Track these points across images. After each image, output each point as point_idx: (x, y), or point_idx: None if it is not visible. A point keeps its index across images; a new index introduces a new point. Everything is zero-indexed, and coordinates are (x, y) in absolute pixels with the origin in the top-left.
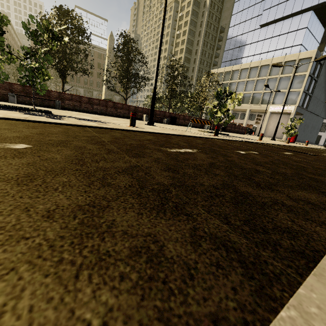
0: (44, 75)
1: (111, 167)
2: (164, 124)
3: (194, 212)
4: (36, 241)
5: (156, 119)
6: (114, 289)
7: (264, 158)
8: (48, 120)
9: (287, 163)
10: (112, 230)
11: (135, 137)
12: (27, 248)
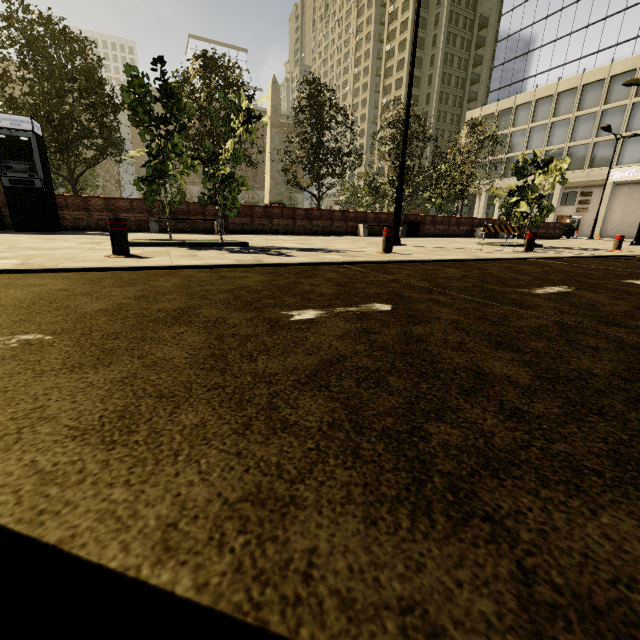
0: (238, 184)
1: (541, 326)
2: (401, 238)
3: None
4: None
5: (380, 230)
6: None
7: None
8: (290, 261)
9: None
10: None
11: (437, 273)
12: None
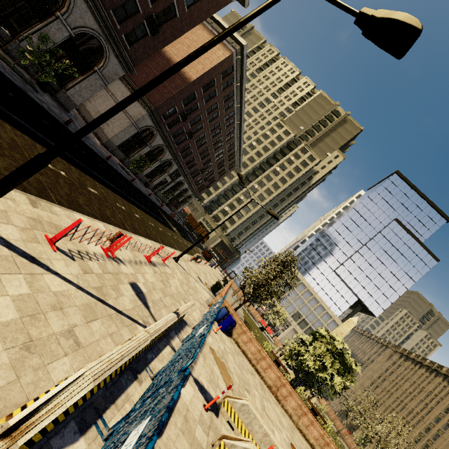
0: None
1: None
2: None
3: None
4: None
5: None
6: None
7: None
8: None
9: None
10: None
11: None
12: None
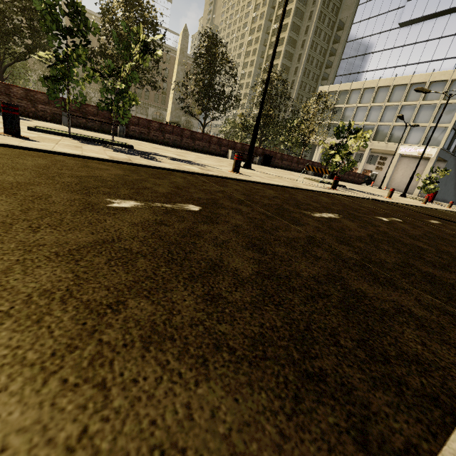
0: (130, 99)
1: (296, 238)
2: (256, 165)
3: (405, 287)
4: (335, 298)
5: (244, 157)
6: (409, 328)
7: (413, 229)
8: (154, 165)
9: (443, 238)
10: (368, 295)
11: (259, 192)
12: (337, 301)
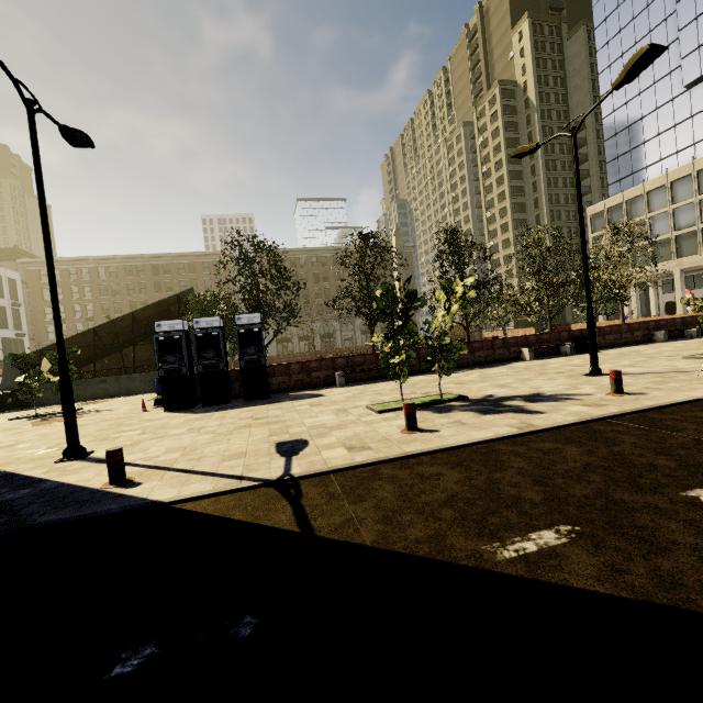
0: (457, 349)
1: None
2: (575, 358)
3: None
4: None
5: (544, 350)
6: None
7: None
8: (557, 422)
9: None
10: None
11: None
12: None
